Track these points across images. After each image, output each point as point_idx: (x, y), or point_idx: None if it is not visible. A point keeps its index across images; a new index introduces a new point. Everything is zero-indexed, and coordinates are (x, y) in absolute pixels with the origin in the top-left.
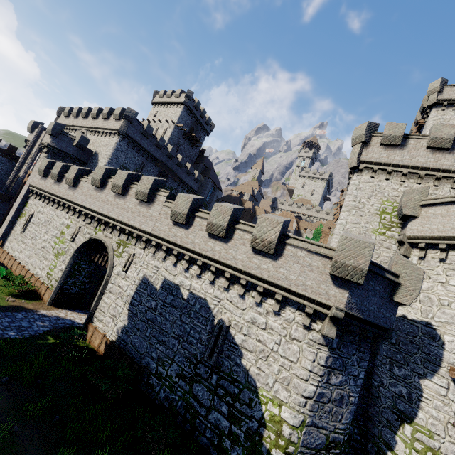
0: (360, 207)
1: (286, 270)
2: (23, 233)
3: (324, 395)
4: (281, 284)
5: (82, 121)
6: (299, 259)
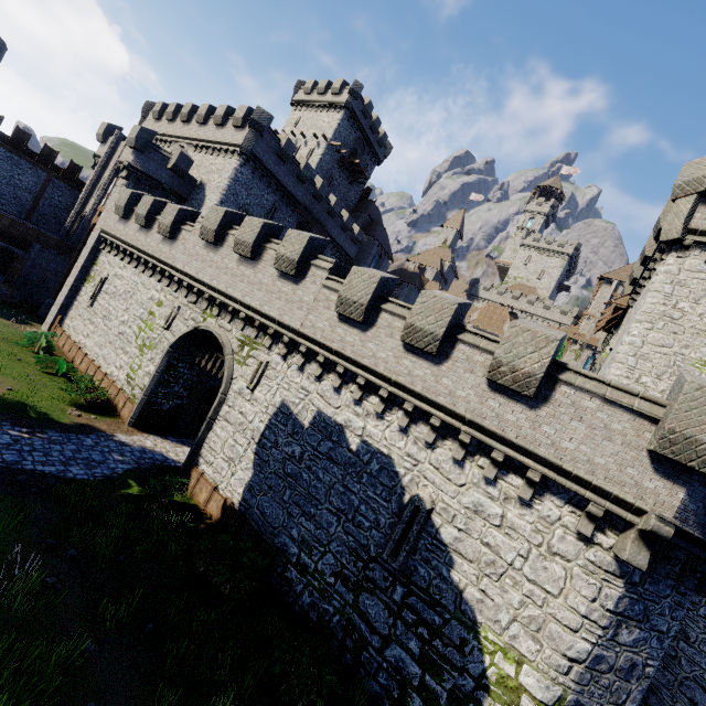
0: (674, 318)
1: (554, 430)
2: (92, 307)
3: (604, 660)
4: (543, 455)
5: (181, 127)
6: (584, 414)
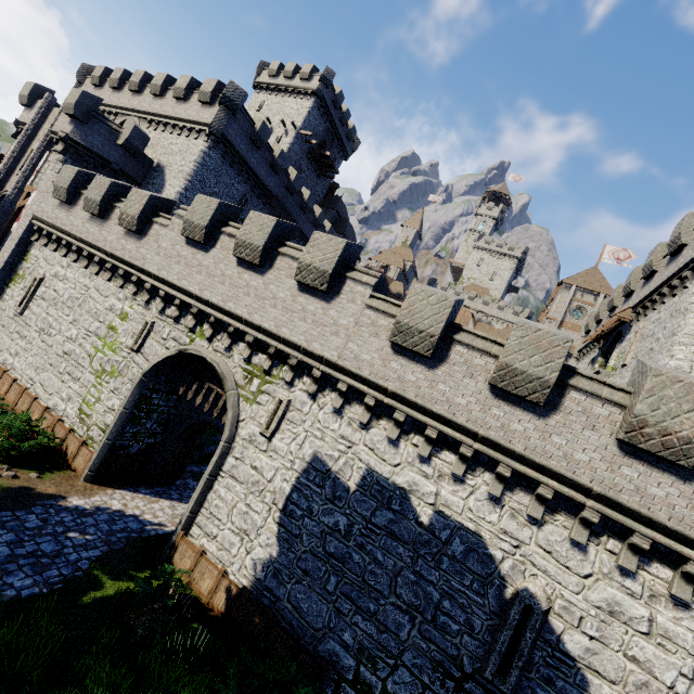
0: None
1: None
2: (21, 316)
3: None
4: None
5: (129, 98)
6: None
